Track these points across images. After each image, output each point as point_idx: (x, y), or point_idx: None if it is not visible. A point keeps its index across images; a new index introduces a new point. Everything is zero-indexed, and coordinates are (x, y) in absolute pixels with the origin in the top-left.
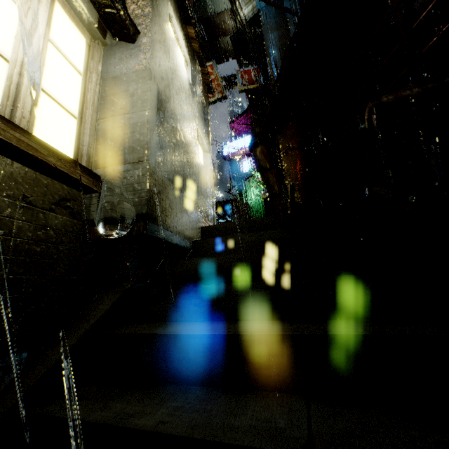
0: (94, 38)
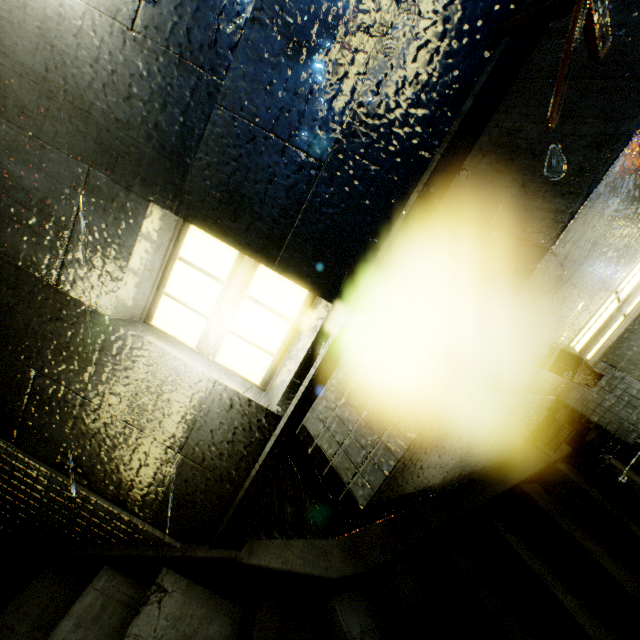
0: None
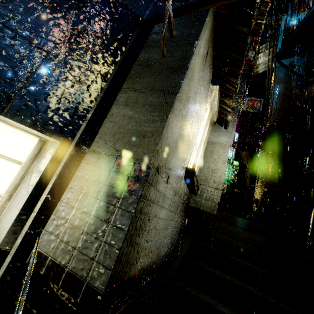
0: (210, 123)
